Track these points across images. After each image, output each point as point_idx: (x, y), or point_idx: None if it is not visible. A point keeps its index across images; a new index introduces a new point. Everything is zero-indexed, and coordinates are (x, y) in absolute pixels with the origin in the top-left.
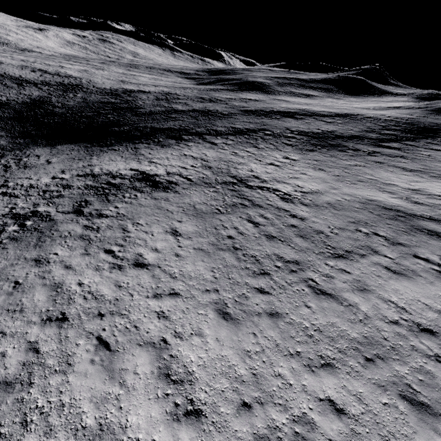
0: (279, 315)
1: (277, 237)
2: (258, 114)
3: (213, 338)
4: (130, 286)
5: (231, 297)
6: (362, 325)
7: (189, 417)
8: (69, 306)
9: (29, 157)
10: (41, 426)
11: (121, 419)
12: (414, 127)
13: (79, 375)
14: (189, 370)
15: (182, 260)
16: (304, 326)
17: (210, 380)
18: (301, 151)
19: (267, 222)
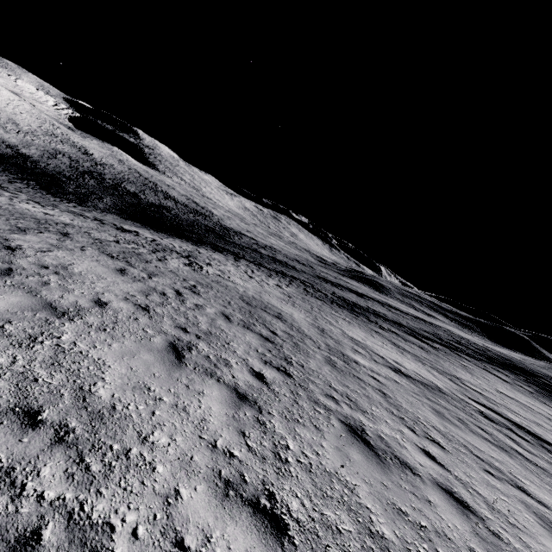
0: None
1: (104, 242)
2: (329, 282)
3: None
4: None
5: None
6: None
7: None
8: None
9: (99, 213)
10: None
11: None
12: (505, 360)
13: None
14: None
15: (6, 203)
16: None
17: None
18: (306, 294)
19: (128, 247)
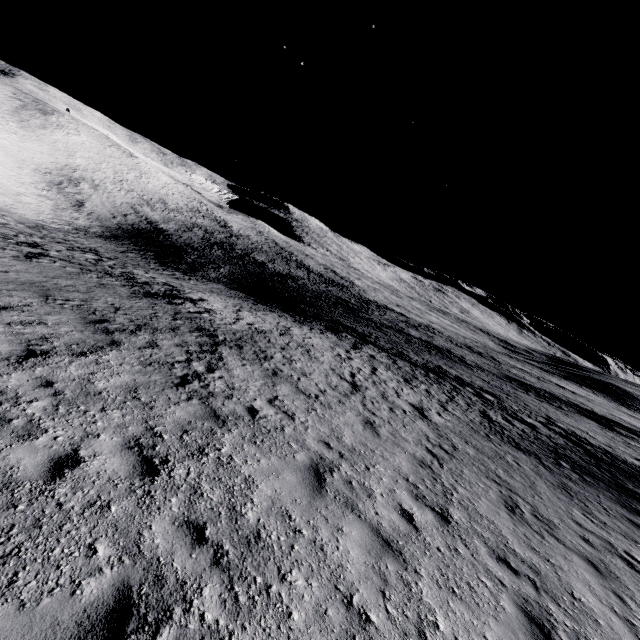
0: None
1: None
2: (531, 389)
3: None
4: None
5: None
6: None
7: None
8: None
9: (200, 282)
10: None
11: None
12: None
13: None
14: None
15: None
16: None
17: None
18: (487, 432)
19: None
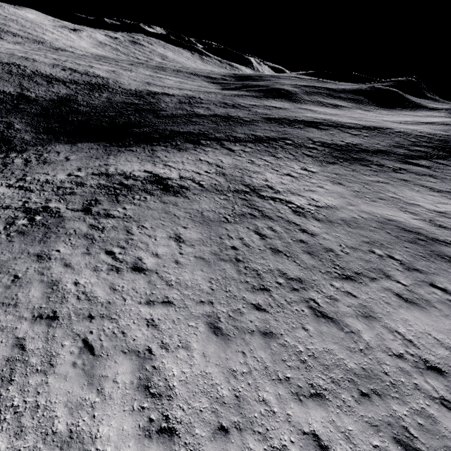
0: (273, 336)
1: (283, 251)
2: (281, 122)
3: (200, 353)
4: (124, 290)
5: (225, 311)
6: (362, 355)
7: (162, 435)
8: (62, 305)
9: (49, 153)
10: (13, 425)
11: (92, 428)
12: (448, 144)
13: (59, 377)
14: (169, 384)
15: (181, 267)
16: (298, 350)
17: (190, 397)
18: (321, 163)
19: (275, 235)
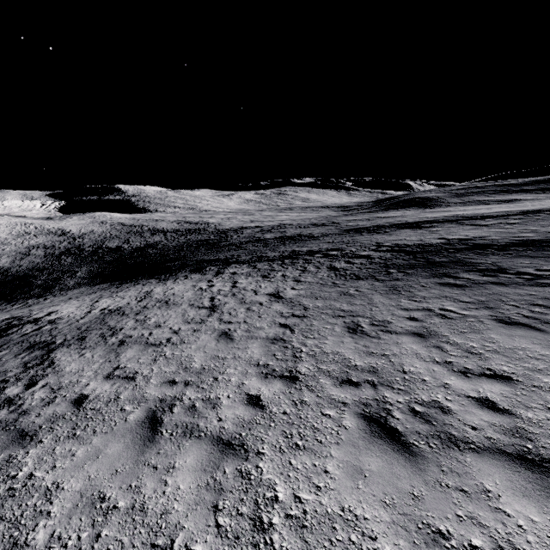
0: None
1: None
2: (364, 230)
3: None
4: None
5: None
6: None
7: None
8: None
9: (57, 296)
10: None
11: None
12: None
13: None
14: None
15: None
16: None
17: None
18: (333, 280)
19: None
